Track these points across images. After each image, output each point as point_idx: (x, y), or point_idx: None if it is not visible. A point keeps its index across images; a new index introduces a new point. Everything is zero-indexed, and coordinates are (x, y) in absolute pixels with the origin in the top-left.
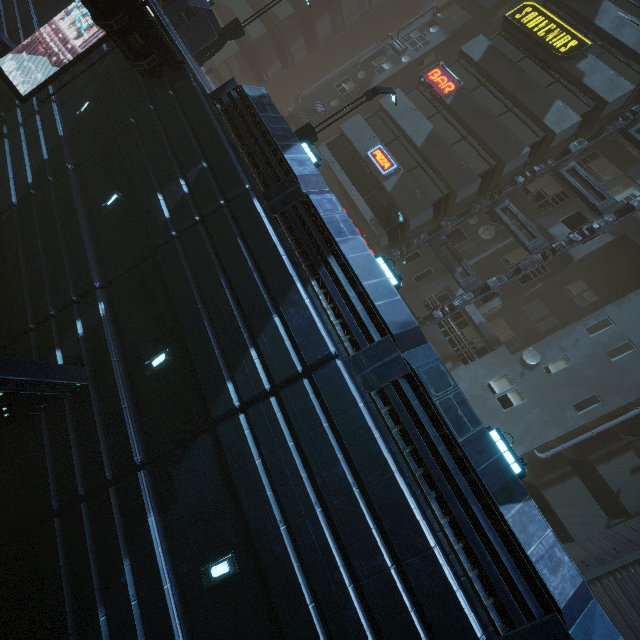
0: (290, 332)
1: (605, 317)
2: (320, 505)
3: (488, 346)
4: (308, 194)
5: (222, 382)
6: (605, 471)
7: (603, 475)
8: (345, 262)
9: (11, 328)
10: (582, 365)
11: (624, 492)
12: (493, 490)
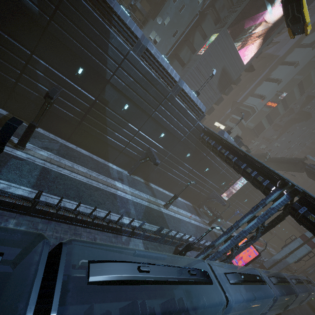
0: (116, 48)
1: None
2: (140, 86)
3: (145, 19)
4: None
5: (105, 70)
6: (181, 54)
7: (180, 56)
8: (119, 16)
9: (2, 86)
10: (173, 19)
11: (185, 59)
12: (166, 68)
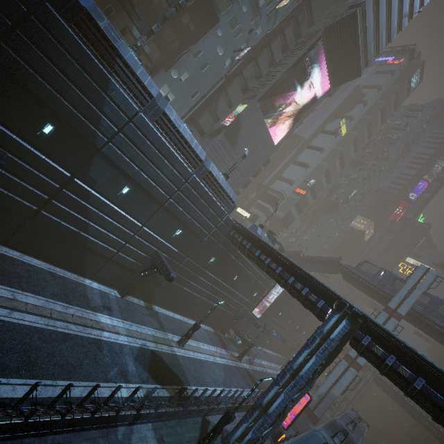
0: (117, 104)
1: (200, 48)
2: (150, 162)
3: (155, 68)
4: (84, 6)
5: (95, 133)
6: (200, 121)
7: (200, 122)
8: (126, 62)
9: None
10: (193, 76)
11: (205, 127)
12: (189, 142)
